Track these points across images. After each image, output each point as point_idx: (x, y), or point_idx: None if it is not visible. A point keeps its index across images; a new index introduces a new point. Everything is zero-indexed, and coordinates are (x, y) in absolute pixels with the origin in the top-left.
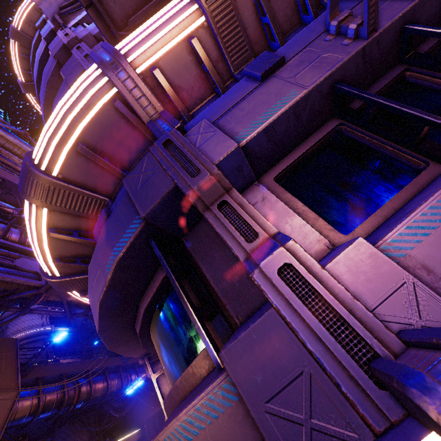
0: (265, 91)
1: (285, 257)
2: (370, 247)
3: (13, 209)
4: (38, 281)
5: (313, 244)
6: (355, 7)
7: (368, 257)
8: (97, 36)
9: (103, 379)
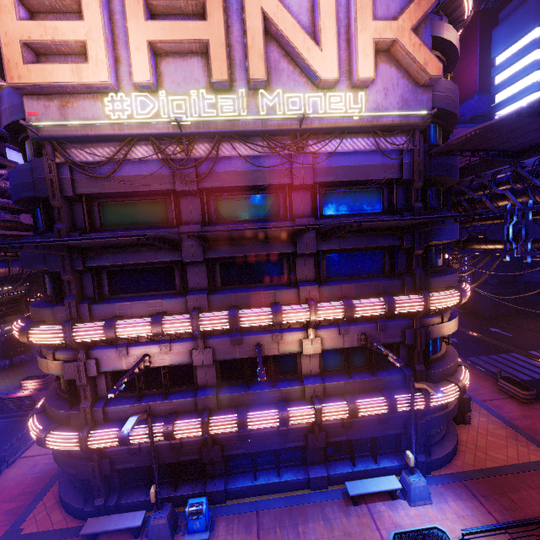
0: (117, 360)
1: (86, 408)
2: (101, 410)
3: None
4: None
5: (104, 395)
6: (157, 352)
7: (100, 411)
8: (78, 194)
9: (5, 267)
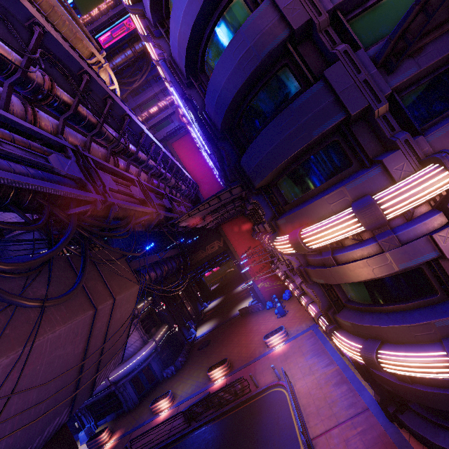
0: None
1: None
2: None
3: (113, 132)
4: (150, 208)
5: None
6: None
7: None
8: (333, 8)
9: (152, 271)
